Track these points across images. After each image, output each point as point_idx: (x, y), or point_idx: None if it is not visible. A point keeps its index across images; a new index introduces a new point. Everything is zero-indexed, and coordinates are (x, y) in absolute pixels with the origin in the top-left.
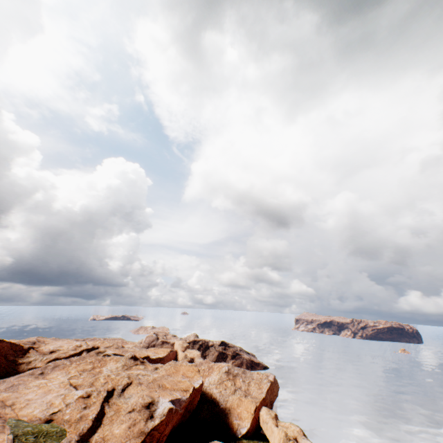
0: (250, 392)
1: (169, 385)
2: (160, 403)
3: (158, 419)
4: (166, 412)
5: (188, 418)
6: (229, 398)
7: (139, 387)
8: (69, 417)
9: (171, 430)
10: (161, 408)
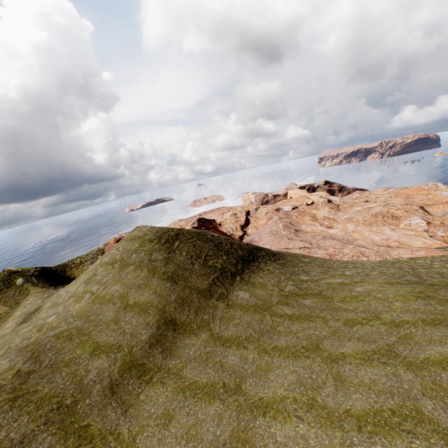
0: None
1: (432, 203)
2: None
3: None
4: None
5: None
6: None
7: (440, 206)
8: None
9: None
10: None
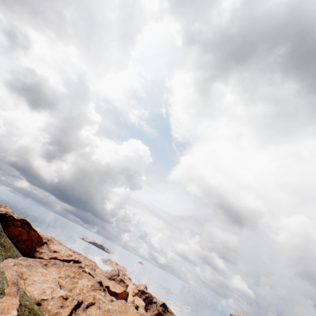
0: None
1: None
2: None
3: None
4: None
5: None
6: None
7: (98, 311)
8: (50, 308)
9: None
10: None
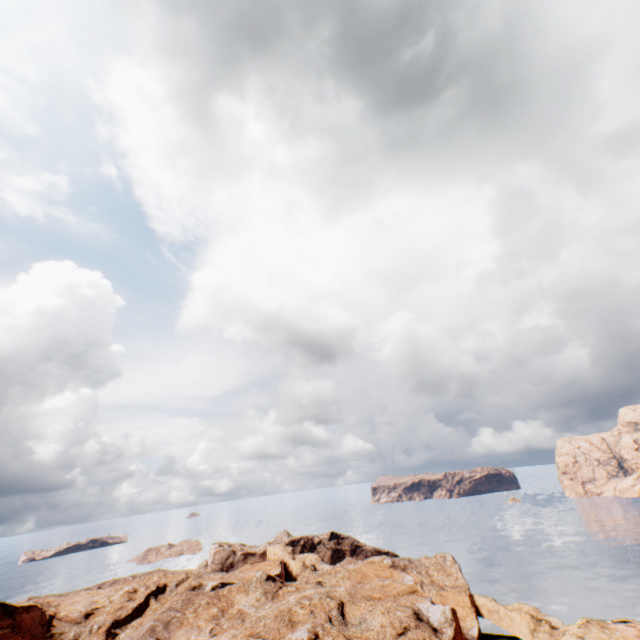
0: (439, 584)
1: (379, 594)
2: (424, 611)
3: (447, 628)
4: (451, 616)
5: None
6: None
7: (363, 604)
8: None
9: None
10: (434, 614)
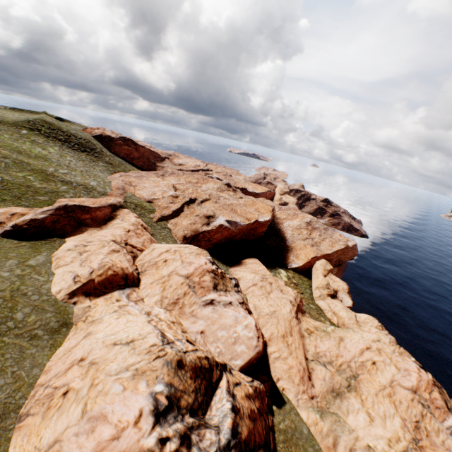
0: (319, 245)
1: (239, 212)
2: (218, 219)
3: (210, 227)
4: (217, 226)
5: (255, 240)
6: (297, 241)
7: (212, 204)
8: (160, 204)
9: (230, 240)
10: (217, 222)
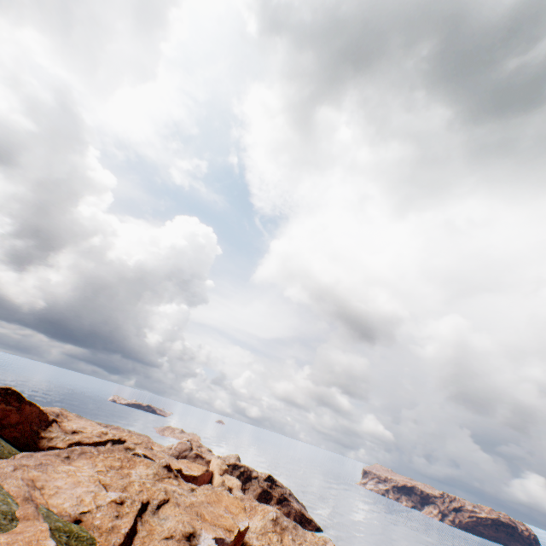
0: None
1: (209, 517)
2: (202, 538)
3: None
4: None
5: None
6: None
7: (177, 509)
8: (100, 522)
9: None
10: (203, 544)
